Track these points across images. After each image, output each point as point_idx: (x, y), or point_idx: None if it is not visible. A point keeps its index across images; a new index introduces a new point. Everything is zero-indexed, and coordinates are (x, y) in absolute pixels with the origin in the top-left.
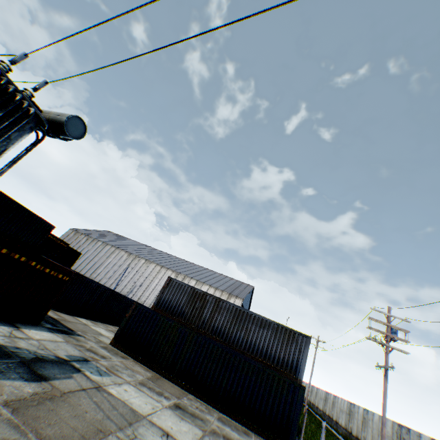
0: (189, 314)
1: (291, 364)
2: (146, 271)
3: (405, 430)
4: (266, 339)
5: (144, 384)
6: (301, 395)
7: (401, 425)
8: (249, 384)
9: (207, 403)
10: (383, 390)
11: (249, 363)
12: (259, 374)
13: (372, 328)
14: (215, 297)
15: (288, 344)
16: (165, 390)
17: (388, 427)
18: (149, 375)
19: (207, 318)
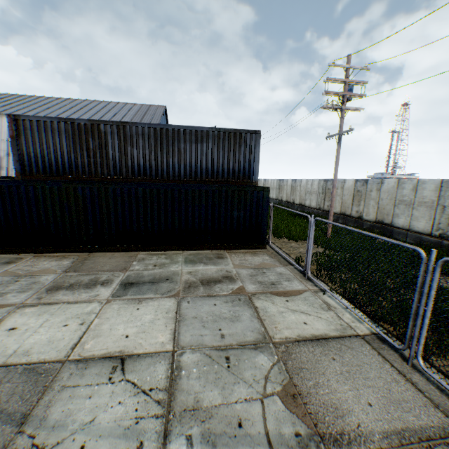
0: (87, 163)
1: (243, 171)
2: (1, 131)
3: (331, 183)
4: (208, 154)
5: (58, 288)
6: (266, 198)
7: (327, 181)
8: (207, 212)
9: (166, 251)
10: (336, 158)
11: (199, 191)
12: (215, 197)
13: (330, 92)
14: (114, 123)
15: (235, 150)
16: (101, 273)
17: (315, 186)
18: (68, 265)
19: (119, 159)
